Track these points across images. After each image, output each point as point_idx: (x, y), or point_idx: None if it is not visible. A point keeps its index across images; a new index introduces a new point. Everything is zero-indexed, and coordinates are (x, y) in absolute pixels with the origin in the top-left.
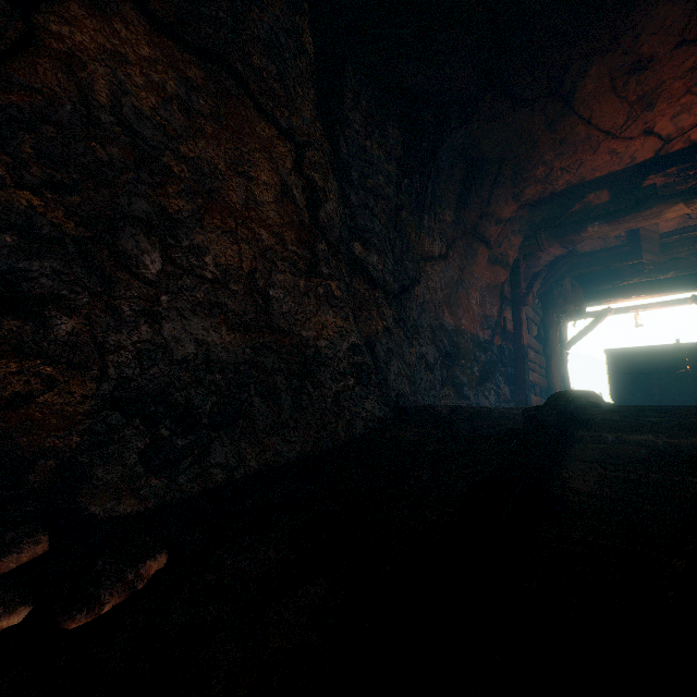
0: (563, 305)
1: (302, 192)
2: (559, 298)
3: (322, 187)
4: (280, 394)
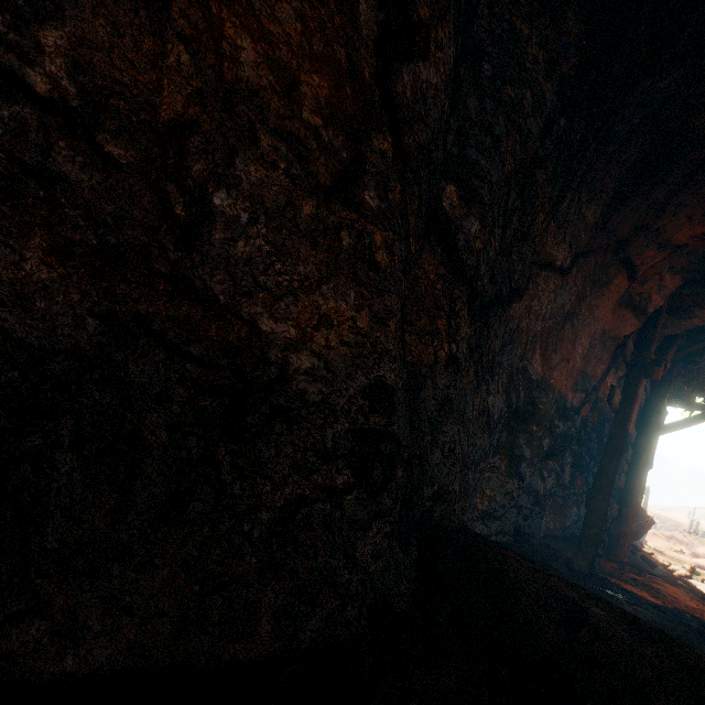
0: (673, 386)
1: (377, 3)
2: (676, 377)
3: (426, 24)
4: (138, 464)
